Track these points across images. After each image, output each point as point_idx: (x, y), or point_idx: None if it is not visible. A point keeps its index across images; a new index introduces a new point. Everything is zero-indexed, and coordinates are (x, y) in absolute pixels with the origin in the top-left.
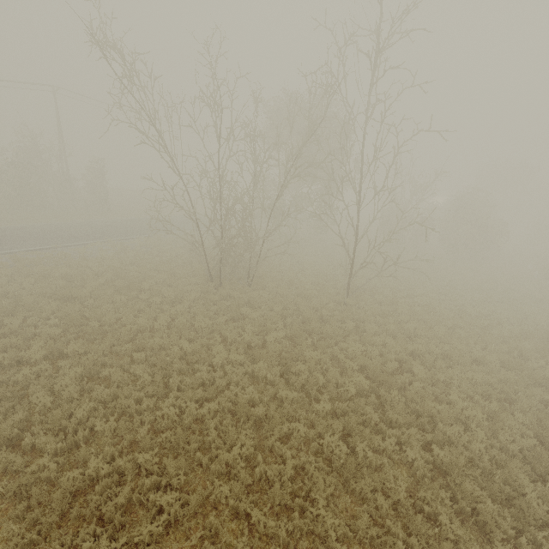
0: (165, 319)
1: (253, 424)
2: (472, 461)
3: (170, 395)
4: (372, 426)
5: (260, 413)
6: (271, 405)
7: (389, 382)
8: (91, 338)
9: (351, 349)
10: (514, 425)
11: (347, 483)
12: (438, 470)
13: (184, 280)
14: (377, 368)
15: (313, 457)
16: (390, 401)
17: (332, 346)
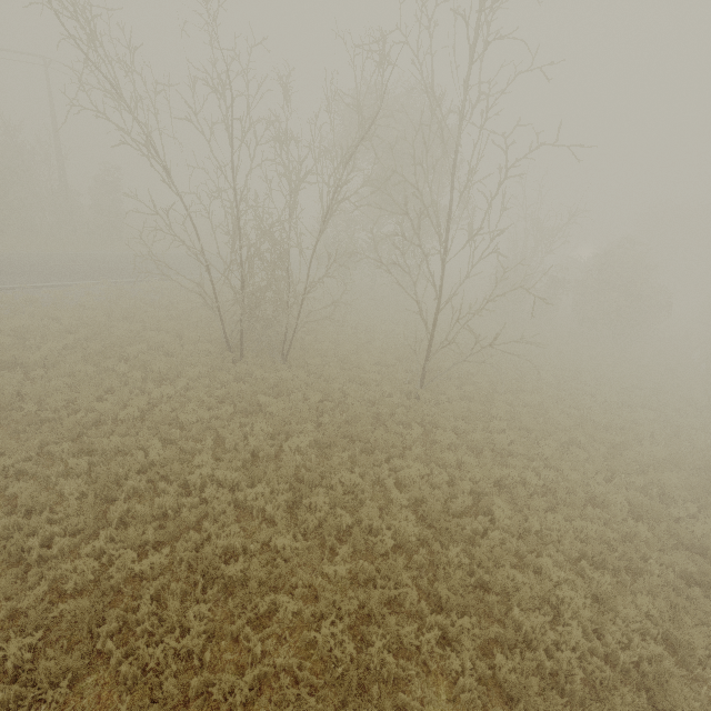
0: (140, 406)
1: (222, 588)
2: (557, 675)
3: (102, 532)
4: (409, 605)
5: (234, 573)
6: (253, 561)
7: (451, 530)
8: (18, 429)
9: (406, 471)
10: (633, 616)
11: (345, 707)
12: (499, 690)
13: (192, 346)
14: (436, 506)
15: (297, 659)
16: (449, 560)
17: (381, 463)
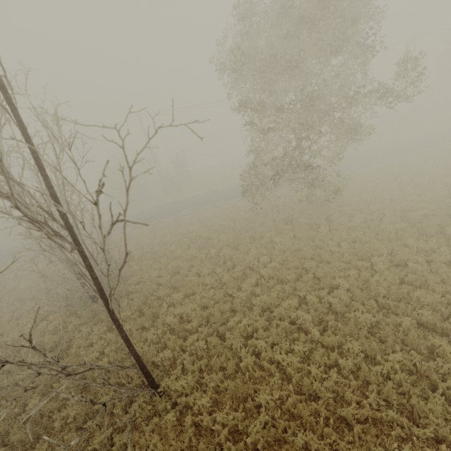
0: None
1: None
2: None
3: None
4: None
5: None
6: None
7: None
8: None
9: None
10: None
11: None
12: None
13: None
14: None
15: None
16: None
17: None
